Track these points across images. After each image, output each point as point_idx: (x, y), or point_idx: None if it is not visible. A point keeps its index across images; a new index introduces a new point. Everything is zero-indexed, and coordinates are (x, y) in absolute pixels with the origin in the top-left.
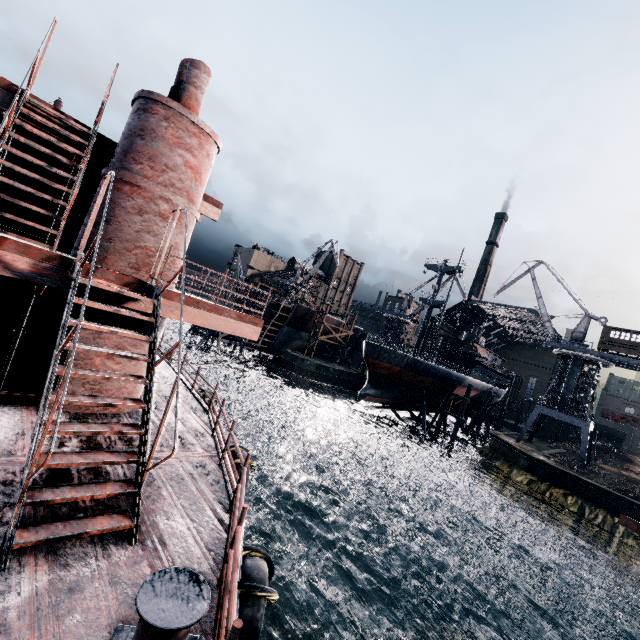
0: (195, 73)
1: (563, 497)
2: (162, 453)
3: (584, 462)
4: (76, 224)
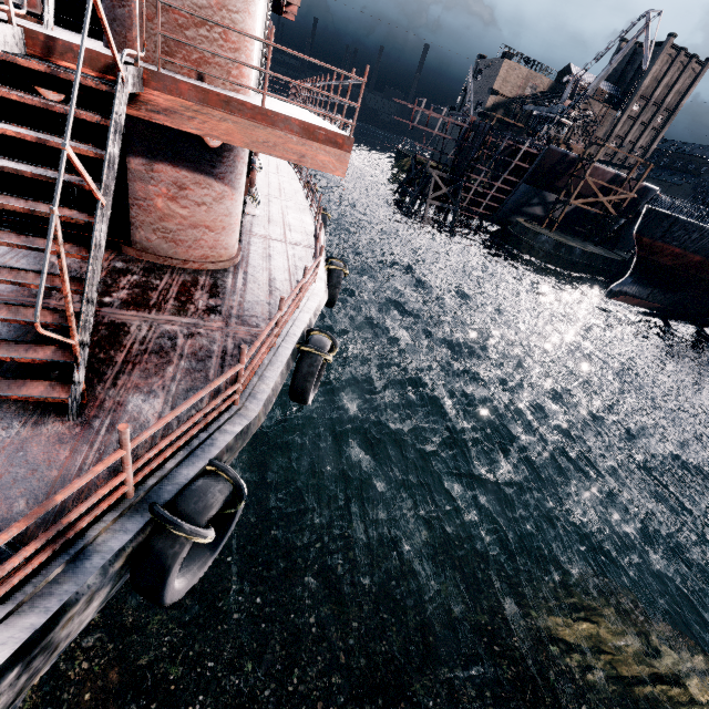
0: None
1: None
2: (211, 322)
3: None
4: None
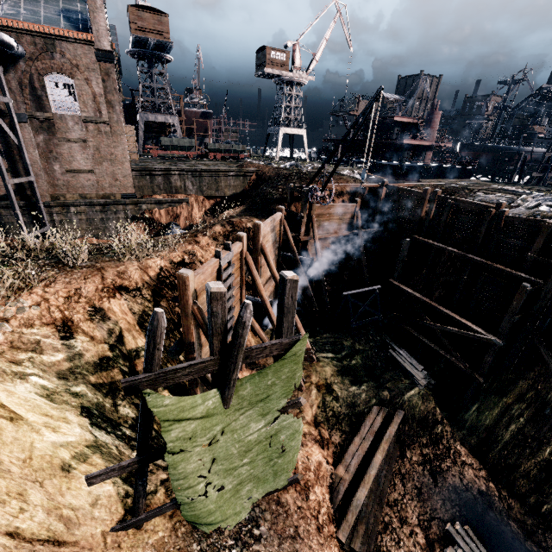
0: (438, 103)
1: None
2: None
3: None
4: (412, 135)
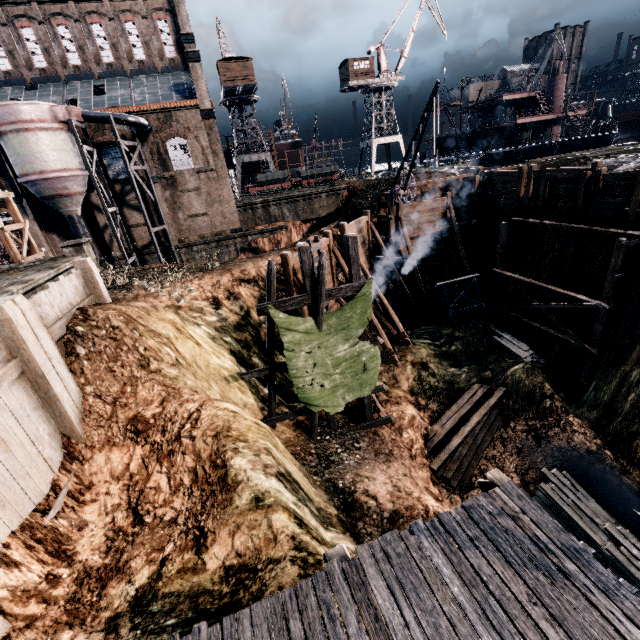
0: (560, 65)
1: None
2: None
3: None
4: (532, 112)
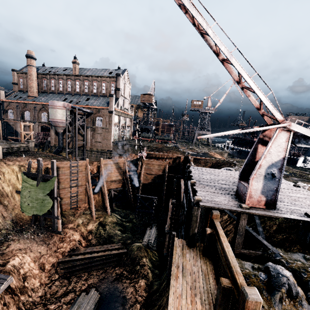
0: (287, 119)
1: None
2: None
3: None
4: None
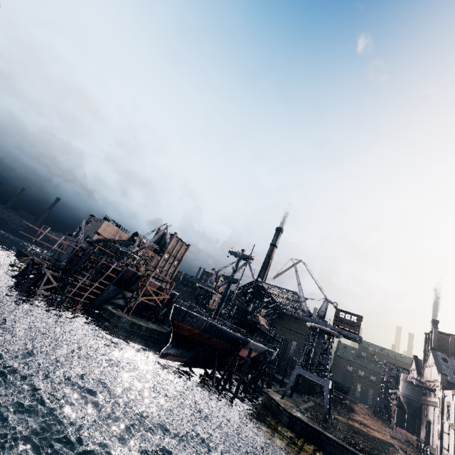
0: None
1: (313, 454)
2: None
3: (326, 416)
4: None
